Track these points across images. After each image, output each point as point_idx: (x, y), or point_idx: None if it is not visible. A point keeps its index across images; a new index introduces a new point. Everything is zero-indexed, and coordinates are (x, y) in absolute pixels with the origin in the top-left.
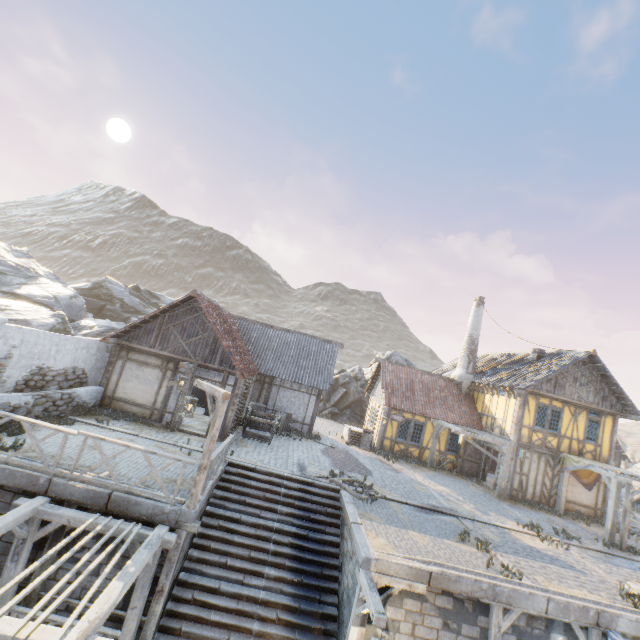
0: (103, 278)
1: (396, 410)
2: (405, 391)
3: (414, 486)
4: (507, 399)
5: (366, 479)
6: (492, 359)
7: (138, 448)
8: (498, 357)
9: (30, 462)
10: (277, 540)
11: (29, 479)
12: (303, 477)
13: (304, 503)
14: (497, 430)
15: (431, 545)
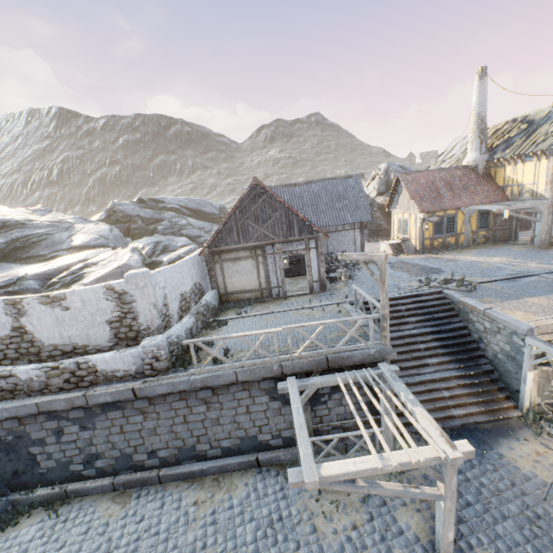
0: (111, 204)
1: (430, 213)
2: (430, 194)
3: (480, 266)
4: (536, 163)
5: (445, 276)
6: (497, 131)
7: (332, 322)
8: (504, 126)
9: (258, 360)
10: (422, 341)
11: (266, 370)
12: (409, 293)
13: (423, 310)
14: (527, 195)
15: (552, 302)
